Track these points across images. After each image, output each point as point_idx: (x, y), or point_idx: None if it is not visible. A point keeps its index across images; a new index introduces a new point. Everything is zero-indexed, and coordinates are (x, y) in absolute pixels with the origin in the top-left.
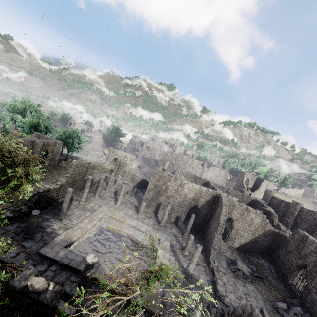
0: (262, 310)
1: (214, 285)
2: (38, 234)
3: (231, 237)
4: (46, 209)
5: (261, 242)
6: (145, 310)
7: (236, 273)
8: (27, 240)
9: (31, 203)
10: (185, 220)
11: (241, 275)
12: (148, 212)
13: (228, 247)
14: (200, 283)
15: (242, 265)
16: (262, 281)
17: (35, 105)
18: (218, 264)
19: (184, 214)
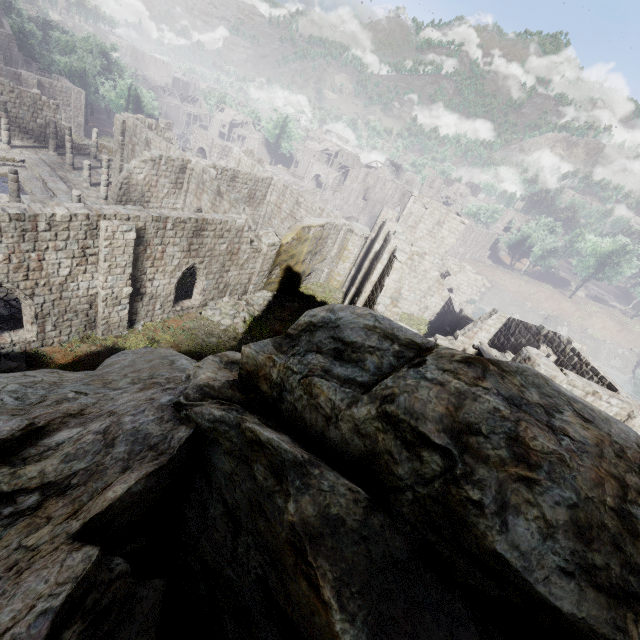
0: None
1: None
2: None
3: None
4: None
5: None
6: None
7: None
8: None
9: None
10: None
11: None
12: None
13: None
14: None
15: None
16: None
17: (105, 45)
18: None
19: None
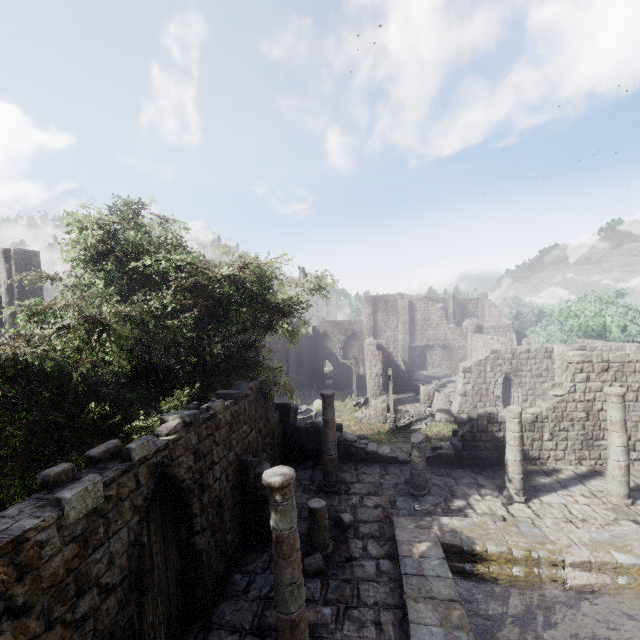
0: None
1: None
2: (434, 498)
3: None
4: (499, 470)
5: None
6: None
7: None
8: (408, 498)
9: (457, 440)
10: None
11: None
12: None
13: None
14: None
15: None
16: None
17: (608, 295)
18: None
19: None
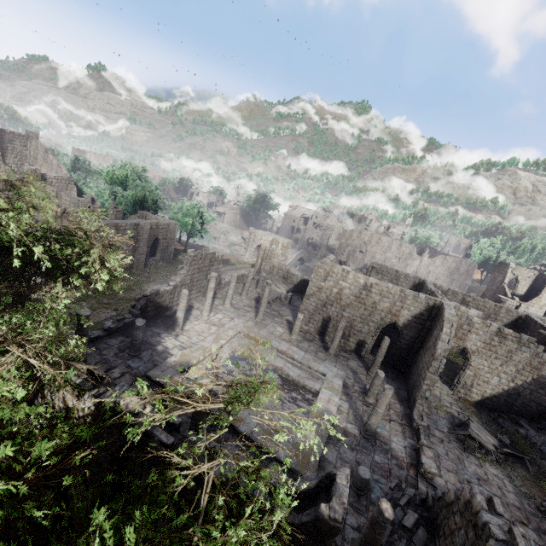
0: (492, 500)
1: (417, 455)
2: (146, 352)
3: (464, 381)
4: (157, 320)
5: (530, 396)
6: (291, 470)
7: (465, 443)
8: (134, 359)
9: (137, 310)
10: (375, 348)
11: (475, 447)
12: (310, 332)
13: (456, 400)
14: (391, 448)
15: (481, 432)
16: (521, 464)
17: (139, 169)
18: (430, 424)
19: (373, 338)
